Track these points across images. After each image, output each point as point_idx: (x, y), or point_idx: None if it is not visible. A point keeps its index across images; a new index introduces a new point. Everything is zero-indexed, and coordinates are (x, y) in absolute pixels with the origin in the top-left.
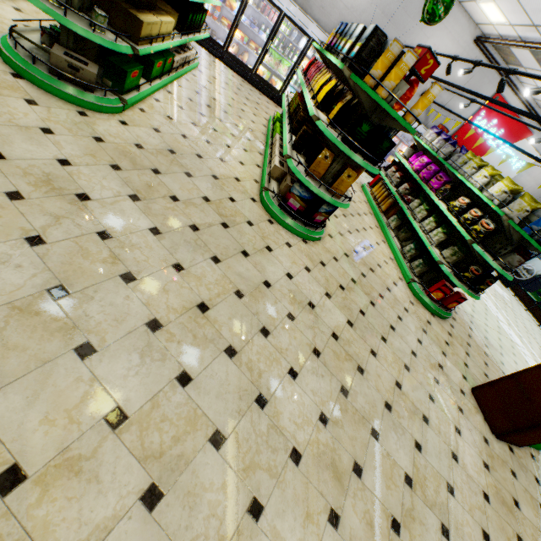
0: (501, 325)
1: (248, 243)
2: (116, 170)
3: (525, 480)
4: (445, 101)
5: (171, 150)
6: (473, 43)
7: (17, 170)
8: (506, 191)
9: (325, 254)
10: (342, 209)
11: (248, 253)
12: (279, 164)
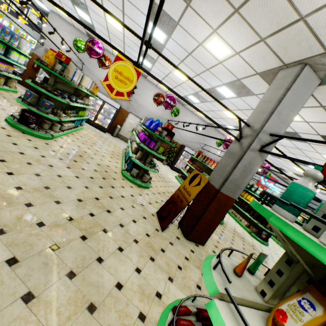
0: None
1: (268, 253)
2: (244, 242)
3: None
4: None
5: (234, 228)
6: None
7: (247, 250)
8: (302, 218)
9: (273, 249)
10: None
11: (272, 256)
12: (246, 222)
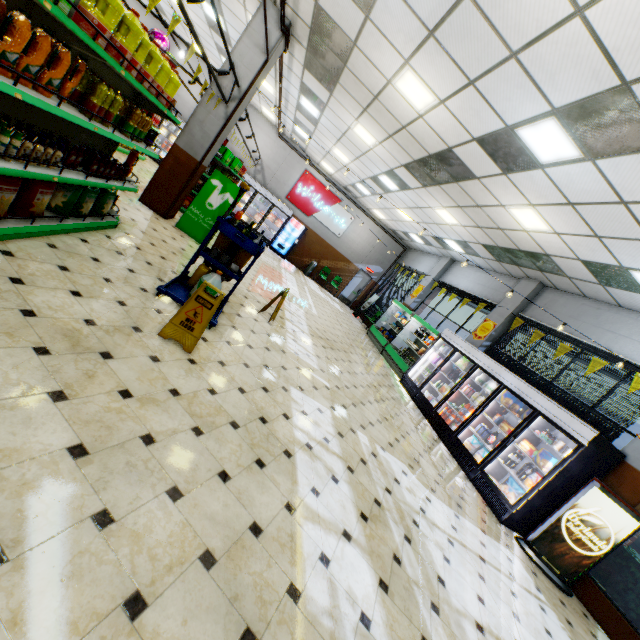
0: (282, 278)
1: None
2: None
3: (141, 208)
4: (274, 172)
5: None
6: (279, 138)
7: None
8: None
9: None
10: (138, 168)
11: None
12: None
